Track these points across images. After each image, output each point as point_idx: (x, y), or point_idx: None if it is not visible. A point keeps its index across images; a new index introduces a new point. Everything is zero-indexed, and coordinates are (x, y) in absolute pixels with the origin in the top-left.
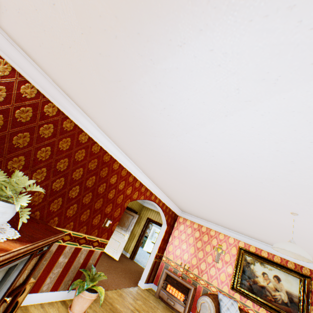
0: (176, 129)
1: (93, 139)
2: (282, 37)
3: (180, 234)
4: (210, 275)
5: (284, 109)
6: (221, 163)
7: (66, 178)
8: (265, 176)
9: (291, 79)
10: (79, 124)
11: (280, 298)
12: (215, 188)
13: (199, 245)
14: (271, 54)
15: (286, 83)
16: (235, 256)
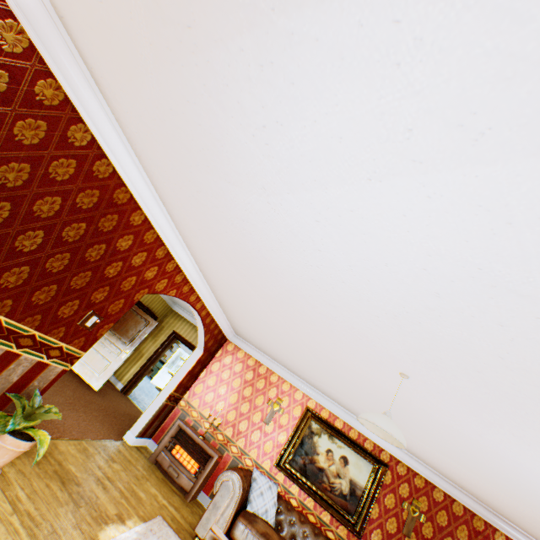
0: (273, 180)
1: (102, 148)
2: (533, 45)
3: (222, 369)
4: (250, 440)
5: (469, 197)
6: (328, 267)
7: (16, 207)
8: (389, 307)
9: (506, 142)
10: (77, 103)
11: (339, 488)
12: (303, 308)
13: (248, 393)
14: (497, 75)
15: (494, 147)
16: (297, 420)
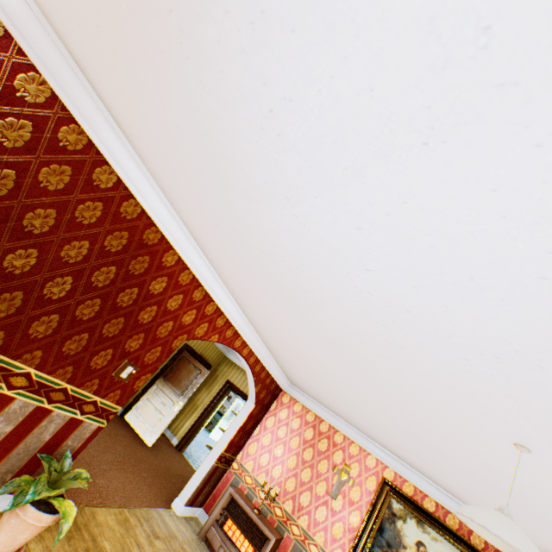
0: (295, 183)
1: (128, 188)
2: None
3: (278, 425)
4: (315, 519)
5: None
6: (383, 292)
7: (43, 253)
8: (483, 344)
9: None
10: (100, 145)
11: None
12: (360, 350)
13: (308, 456)
14: None
15: None
16: (372, 495)
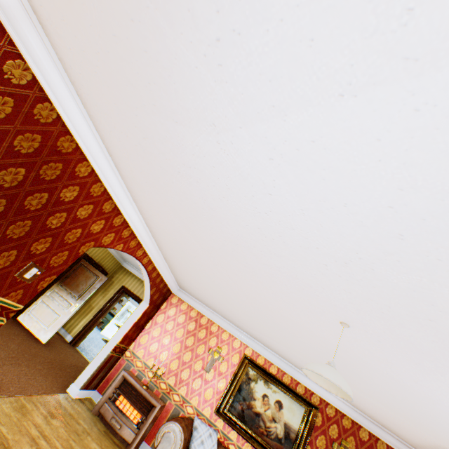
0: (225, 112)
1: (44, 90)
2: None
3: (167, 320)
4: (192, 388)
5: None
6: (278, 213)
7: None
8: (340, 254)
9: None
10: (14, 35)
11: (275, 432)
12: (247, 259)
13: (190, 342)
14: None
15: None
16: (236, 367)
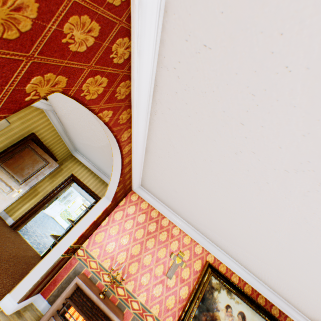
0: None
1: None
2: None
3: (126, 219)
4: (153, 296)
5: None
6: None
7: None
8: None
9: None
10: None
11: None
12: None
13: (151, 245)
14: None
15: None
16: (198, 274)
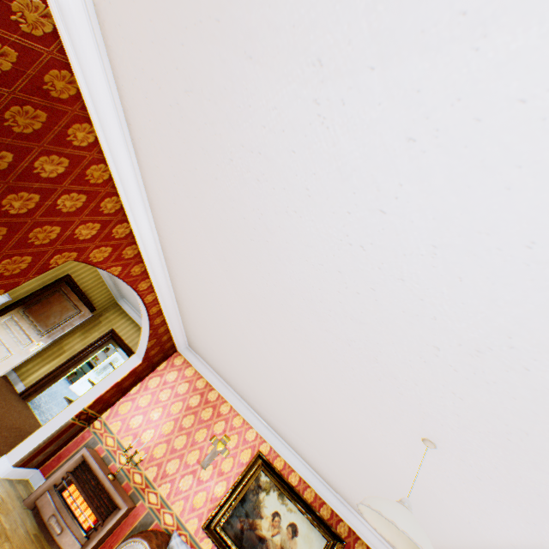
0: (351, 32)
1: None
2: None
3: (162, 387)
4: (178, 488)
5: None
6: (384, 248)
7: None
8: (474, 334)
9: None
10: None
11: None
12: (301, 320)
13: (188, 423)
14: None
15: None
16: (244, 467)
